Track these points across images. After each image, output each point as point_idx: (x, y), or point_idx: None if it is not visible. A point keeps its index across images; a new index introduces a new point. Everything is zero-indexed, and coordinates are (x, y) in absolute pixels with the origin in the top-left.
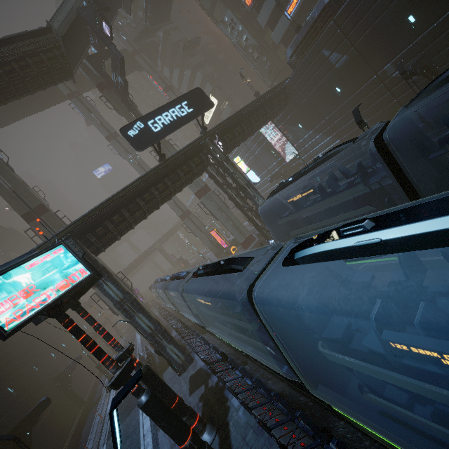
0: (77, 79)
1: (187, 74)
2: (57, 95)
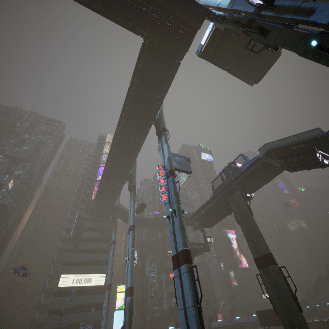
0: (120, 180)
1: (102, 245)
2: (118, 167)
